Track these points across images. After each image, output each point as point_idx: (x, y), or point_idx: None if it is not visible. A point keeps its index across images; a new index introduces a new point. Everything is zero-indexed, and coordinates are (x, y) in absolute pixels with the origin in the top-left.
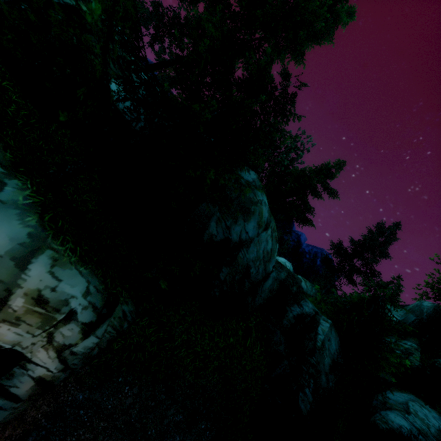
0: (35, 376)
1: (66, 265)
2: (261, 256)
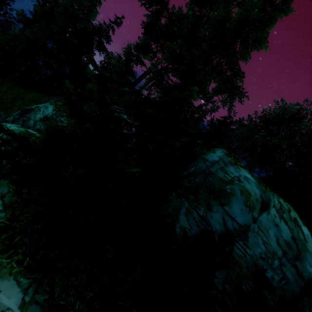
0: None
1: (5, 276)
2: (277, 251)
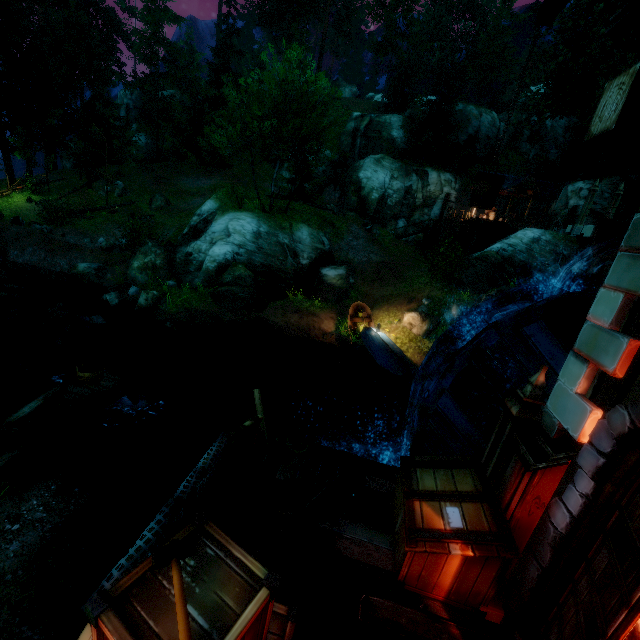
0: (454, 197)
1: (444, 173)
2: (489, 126)
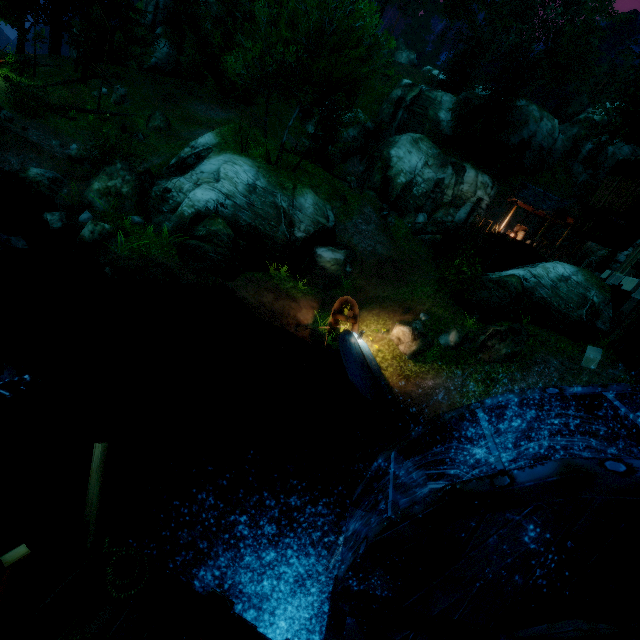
0: (485, 204)
1: (483, 174)
2: (546, 134)
